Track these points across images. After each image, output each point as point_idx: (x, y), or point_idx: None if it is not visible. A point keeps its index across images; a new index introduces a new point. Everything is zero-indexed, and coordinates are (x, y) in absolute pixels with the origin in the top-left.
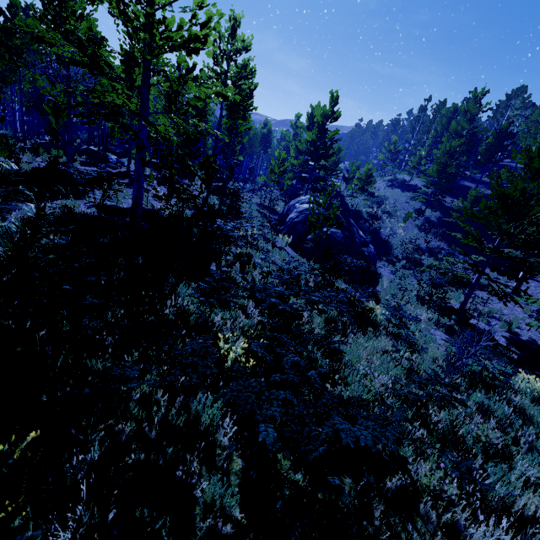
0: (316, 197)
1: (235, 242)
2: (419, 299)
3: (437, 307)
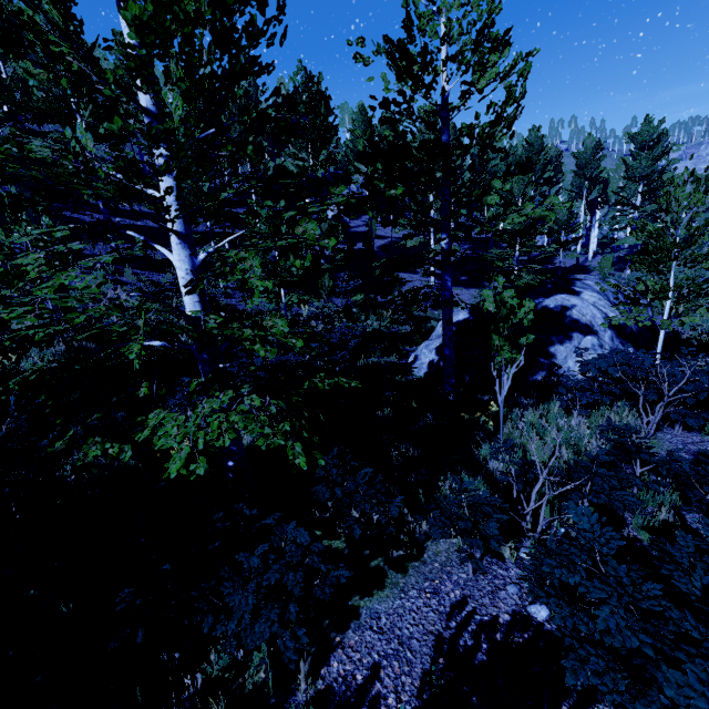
0: (573, 277)
1: None
2: None
3: None
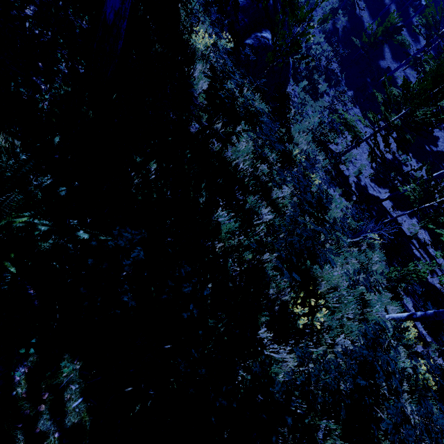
0: None
1: (198, 65)
2: (314, 138)
3: (323, 148)
